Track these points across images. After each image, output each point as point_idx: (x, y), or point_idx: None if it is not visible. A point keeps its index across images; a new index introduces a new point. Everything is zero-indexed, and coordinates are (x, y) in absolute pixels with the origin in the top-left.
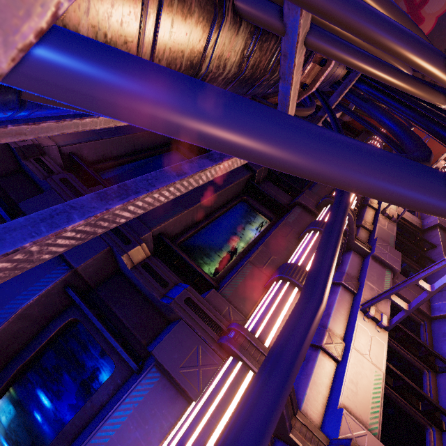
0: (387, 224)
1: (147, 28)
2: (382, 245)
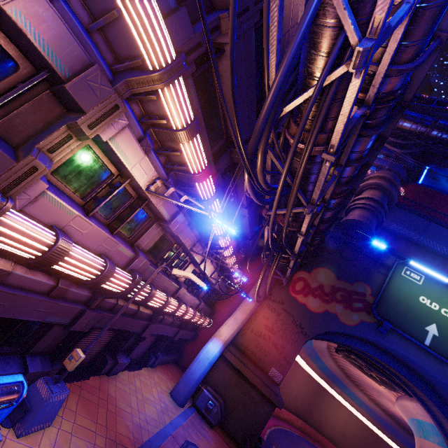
0: (191, 241)
1: (325, 22)
2: (183, 223)
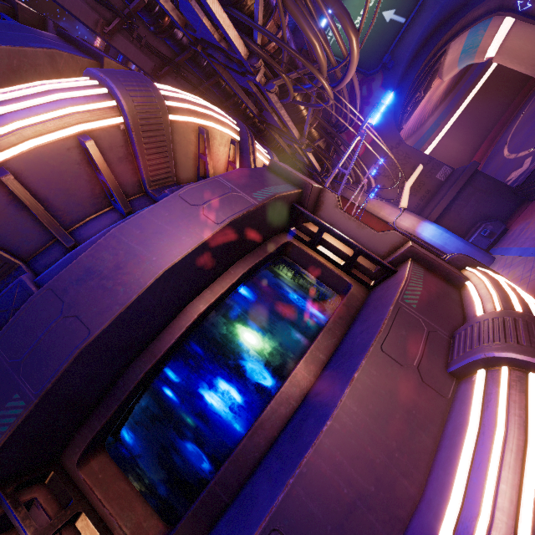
0: None
1: None
2: None
